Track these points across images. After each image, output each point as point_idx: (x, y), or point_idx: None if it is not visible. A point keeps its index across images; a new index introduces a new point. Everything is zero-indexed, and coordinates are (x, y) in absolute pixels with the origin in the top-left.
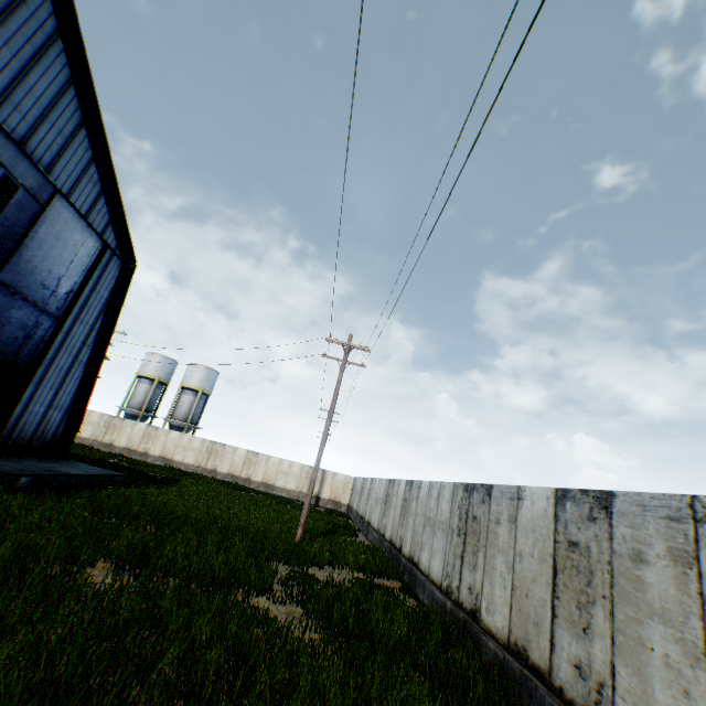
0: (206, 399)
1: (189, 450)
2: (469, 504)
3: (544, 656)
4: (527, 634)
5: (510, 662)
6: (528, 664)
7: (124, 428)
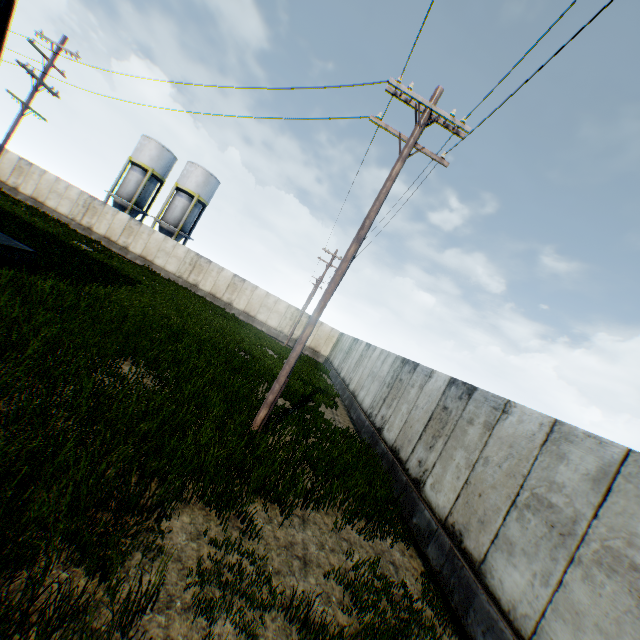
0: (202, 210)
1: (171, 257)
2: None
3: None
4: None
5: None
6: None
7: (104, 214)
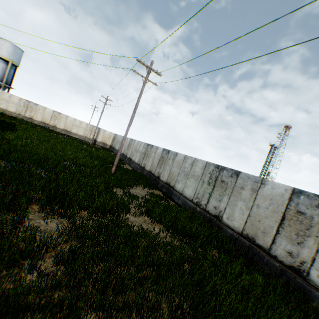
0: (16, 69)
1: (11, 103)
2: (219, 174)
3: (266, 244)
4: (256, 234)
5: (242, 240)
6: (254, 244)
7: None
